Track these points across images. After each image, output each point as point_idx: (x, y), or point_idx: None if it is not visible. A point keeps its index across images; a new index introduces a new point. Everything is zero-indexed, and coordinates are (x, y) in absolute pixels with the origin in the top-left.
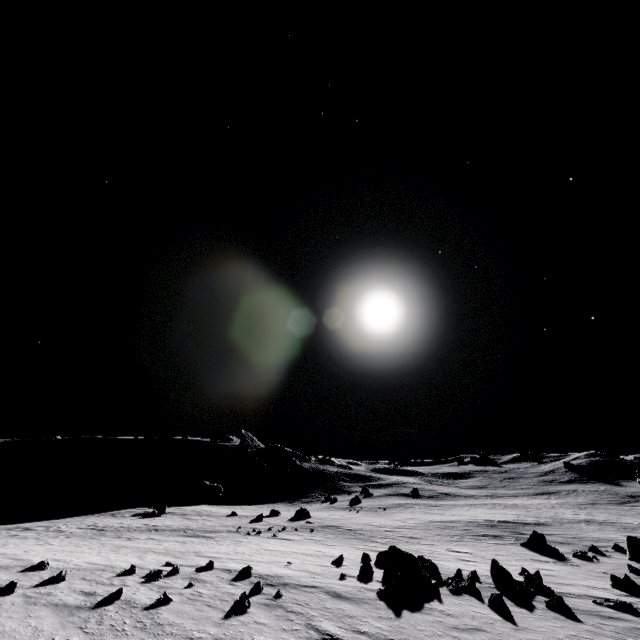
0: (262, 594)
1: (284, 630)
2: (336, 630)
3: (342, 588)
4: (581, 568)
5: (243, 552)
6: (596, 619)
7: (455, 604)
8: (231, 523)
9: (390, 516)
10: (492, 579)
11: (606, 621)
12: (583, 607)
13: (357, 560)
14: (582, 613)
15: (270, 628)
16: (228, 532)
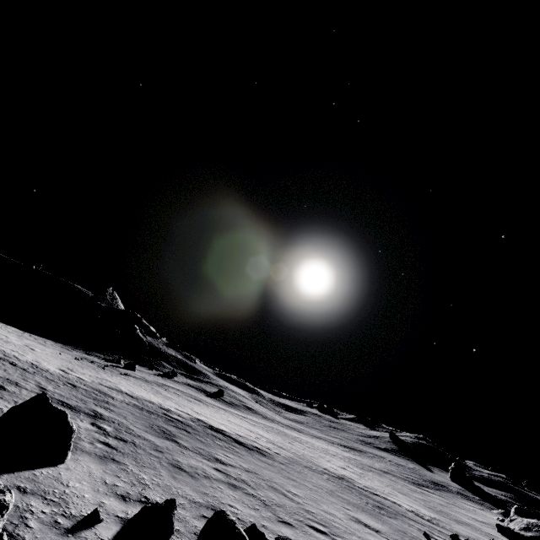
0: None
1: None
2: None
3: None
4: None
5: None
6: None
7: None
8: None
9: (91, 370)
10: None
11: None
12: None
13: None
14: None
15: None
16: None
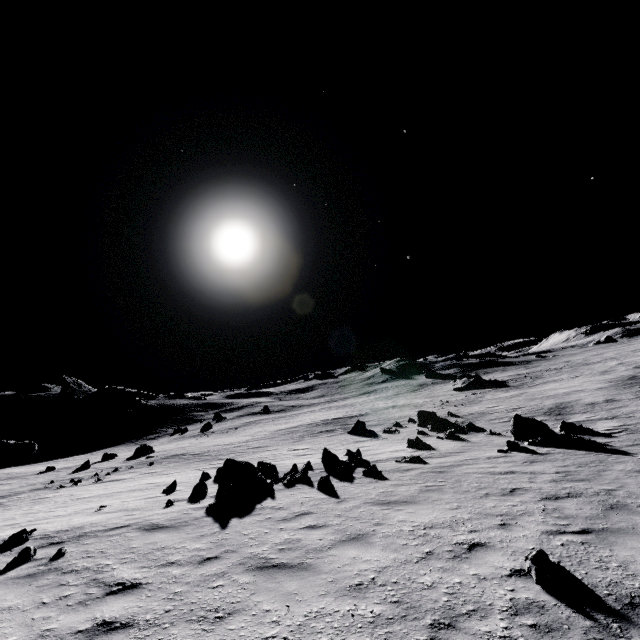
0: (32, 561)
1: (43, 605)
2: (134, 573)
3: (164, 517)
4: (388, 440)
5: (39, 511)
6: (398, 474)
7: (287, 496)
8: (42, 480)
9: (240, 434)
10: (323, 465)
11: (404, 473)
12: (389, 467)
13: (195, 481)
14: (388, 472)
15: (17, 611)
16: (32, 491)
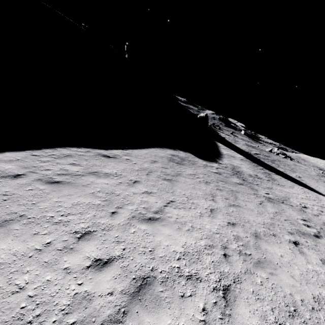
0: None
1: None
2: None
3: None
4: None
5: None
6: None
7: None
8: None
9: None
10: None
11: None
12: None
13: None
14: None
15: None
16: None
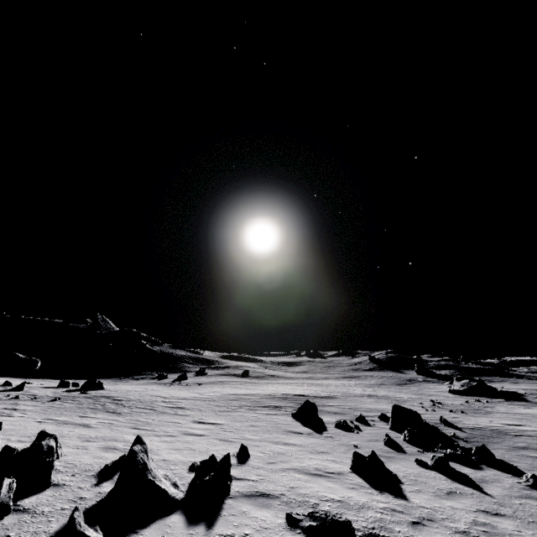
0: None
1: None
2: None
3: None
4: (333, 441)
5: None
6: None
7: None
8: None
9: (196, 390)
10: None
11: None
12: None
13: None
14: None
15: None
16: None
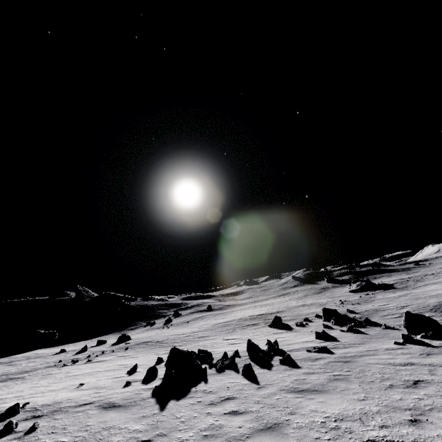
0: (12, 434)
1: None
2: None
3: (120, 396)
4: (300, 332)
5: (41, 385)
6: (309, 363)
7: (217, 381)
8: (55, 359)
9: (190, 326)
10: (248, 353)
11: (314, 362)
12: (301, 356)
13: (152, 364)
14: (301, 361)
15: None
16: (45, 368)
